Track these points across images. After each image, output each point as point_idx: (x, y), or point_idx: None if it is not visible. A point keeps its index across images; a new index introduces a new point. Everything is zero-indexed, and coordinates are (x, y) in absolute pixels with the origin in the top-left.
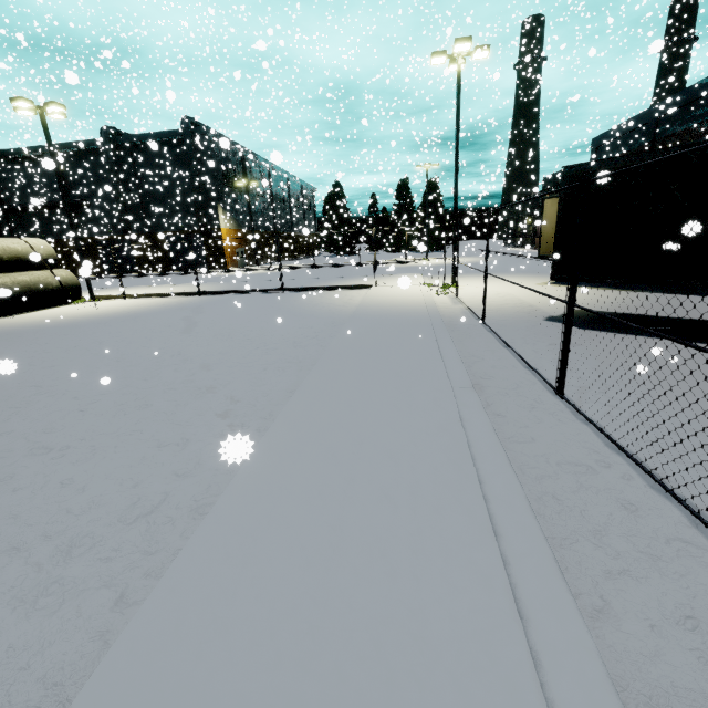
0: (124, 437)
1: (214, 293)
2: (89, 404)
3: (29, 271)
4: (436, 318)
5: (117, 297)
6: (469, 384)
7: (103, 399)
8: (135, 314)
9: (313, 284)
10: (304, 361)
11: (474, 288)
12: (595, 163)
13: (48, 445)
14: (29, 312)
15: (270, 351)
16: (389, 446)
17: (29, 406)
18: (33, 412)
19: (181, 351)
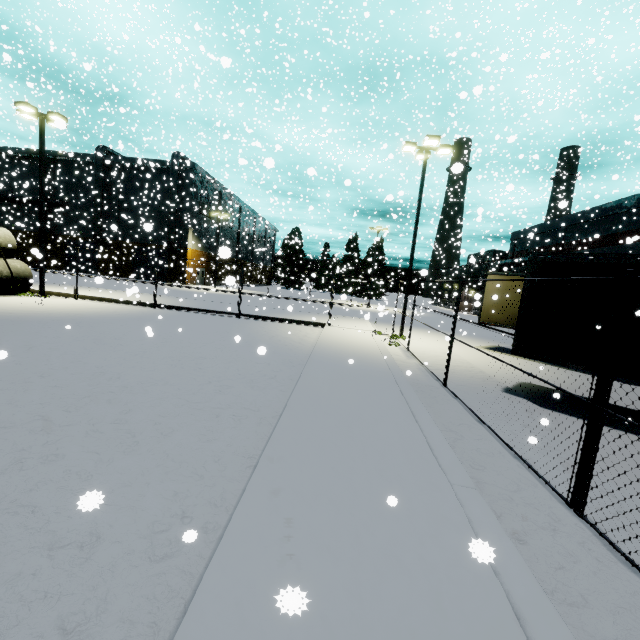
0: (3, 519)
1: (169, 307)
2: None
3: None
4: (398, 373)
5: (69, 295)
6: (469, 481)
7: None
8: (81, 318)
9: (268, 314)
10: (263, 409)
11: (420, 342)
12: (562, 255)
13: None
14: None
15: (224, 389)
16: (403, 603)
17: None
18: None
19: (122, 373)
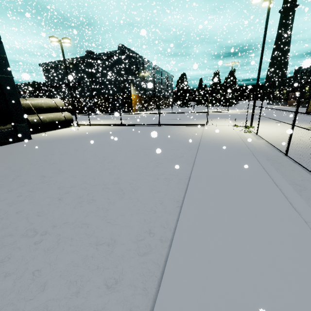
0: (77, 229)
1: (127, 125)
2: (64, 194)
3: (53, 113)
4: (253, 149)
5: (87, 124)
6: None
7: (71, 191)
8: (93, 134)
9: (174, 122)
10: (180, 175)
11: (264, 129)
12: None
13: (36, 228)
14: (52, 130)
15: (158, 164)
16: (287, 301)
17: (36, 191)
18: (37, 196)
19: (113, 159)
